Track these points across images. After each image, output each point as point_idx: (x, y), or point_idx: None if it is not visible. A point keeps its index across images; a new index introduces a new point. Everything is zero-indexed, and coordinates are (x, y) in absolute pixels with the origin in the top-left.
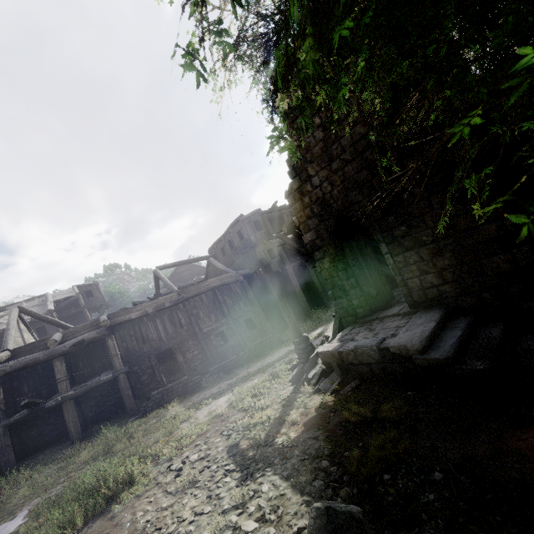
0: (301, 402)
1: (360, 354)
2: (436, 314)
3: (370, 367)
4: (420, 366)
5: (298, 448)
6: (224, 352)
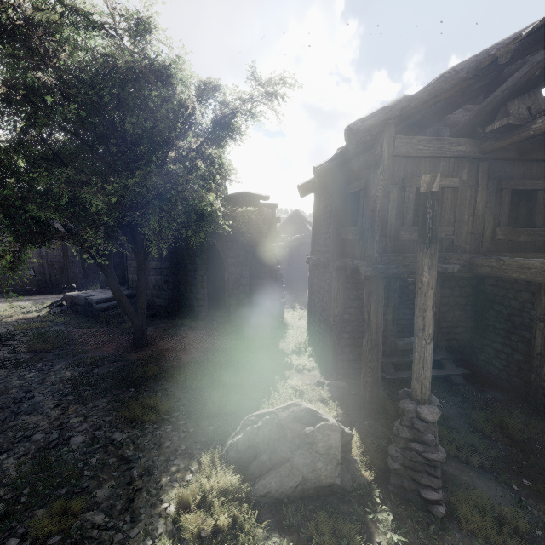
0: (35, 313)
1: (79, 299)
2: (126, 293)
3: (81, 307)
4: (95, 309)
5: (6, 323)
6: (27, 283)
